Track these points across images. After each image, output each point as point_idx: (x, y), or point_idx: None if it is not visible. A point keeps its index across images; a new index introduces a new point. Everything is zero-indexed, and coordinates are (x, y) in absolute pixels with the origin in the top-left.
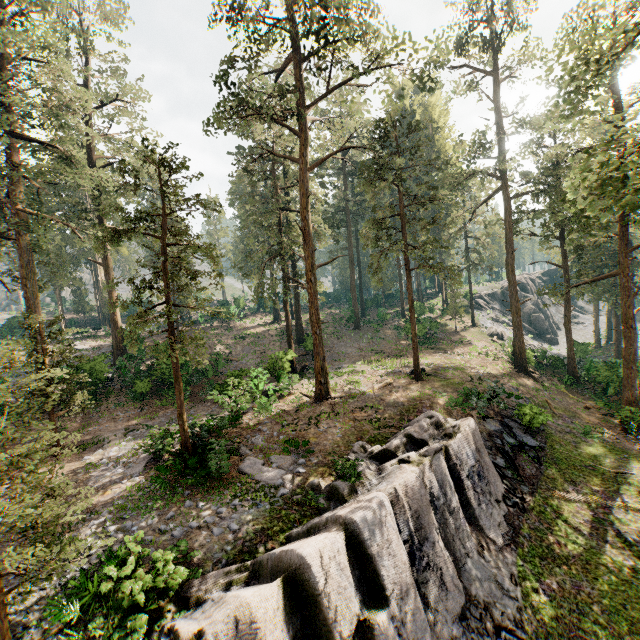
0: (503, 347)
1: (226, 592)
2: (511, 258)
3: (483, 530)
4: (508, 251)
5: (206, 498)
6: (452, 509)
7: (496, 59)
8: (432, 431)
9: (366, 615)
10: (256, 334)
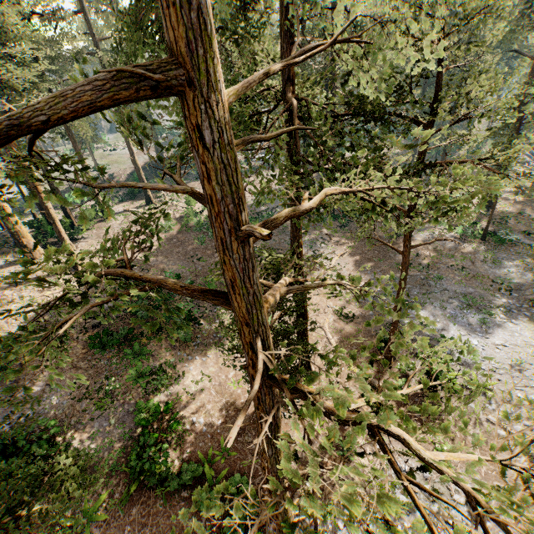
0: None
1: None
2: None
3: None
4: None
5: (513, 249)
6: None
7: None
8: None
9: None
10: None
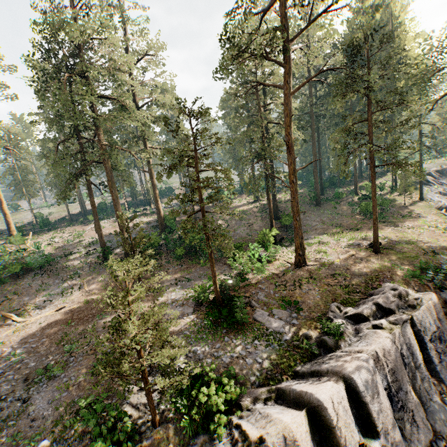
0: None
1: (263, 405)
2: None
3: (442, 381)
4: None
5: (236, 336)
6: (417, 365)
7: None
8: (397, 302)
9: (363, 441)
10: (243, 211)
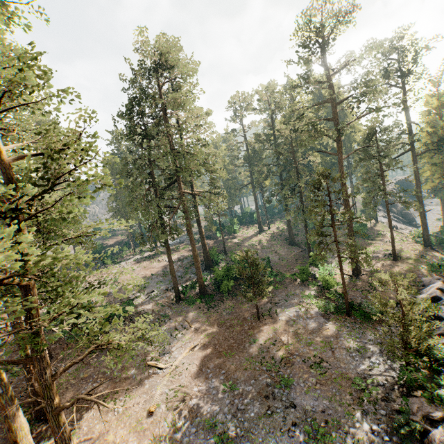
0: (410, 235)
1: None
2: (419, 188)
3: None
4: (417, 184)
5: (382, 326)
6: None
7: (404, 80)
8: None
9: None
10: (259, 241)
